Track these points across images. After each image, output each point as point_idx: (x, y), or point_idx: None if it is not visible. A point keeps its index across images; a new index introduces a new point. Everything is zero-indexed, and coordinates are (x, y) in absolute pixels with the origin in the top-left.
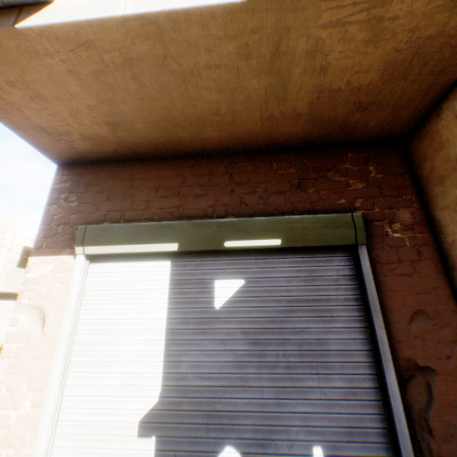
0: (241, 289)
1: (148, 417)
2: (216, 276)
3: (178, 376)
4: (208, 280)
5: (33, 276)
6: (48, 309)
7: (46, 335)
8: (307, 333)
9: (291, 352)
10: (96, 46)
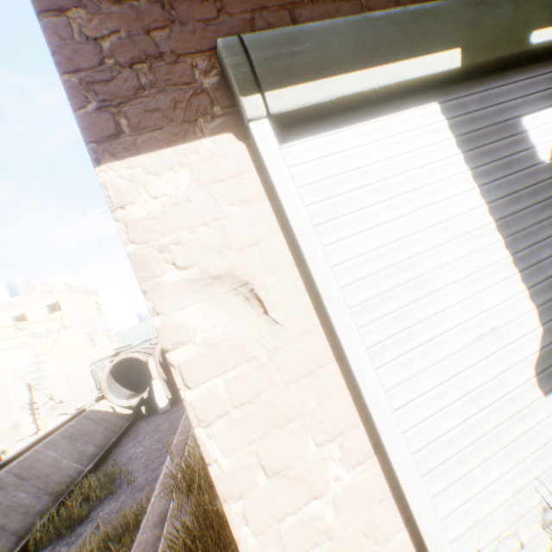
0: None
1: (541, 363)
2: (519, 111)
3: (548, 284)
4: (512, 122)
5: (144, 213)
6: (247, 272)
7: (281, 326)
8: None
9: None
10: None
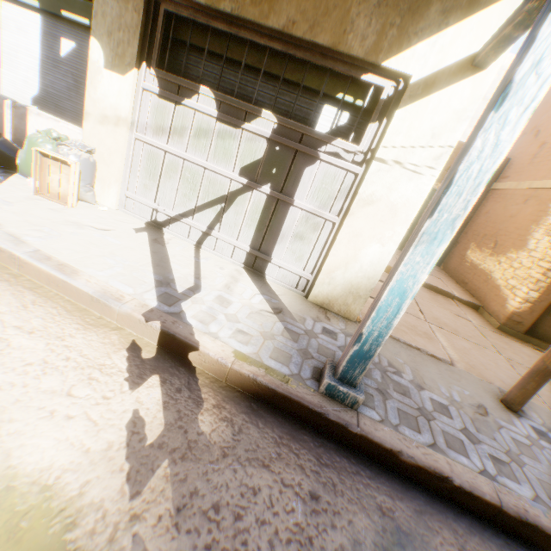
0: (74, 50)
1: (35, 99)
2: (63, 37)
3: (46, 86)
4: (60, 38)
5: None
6: None
7: None
8: None
9: None
10: None
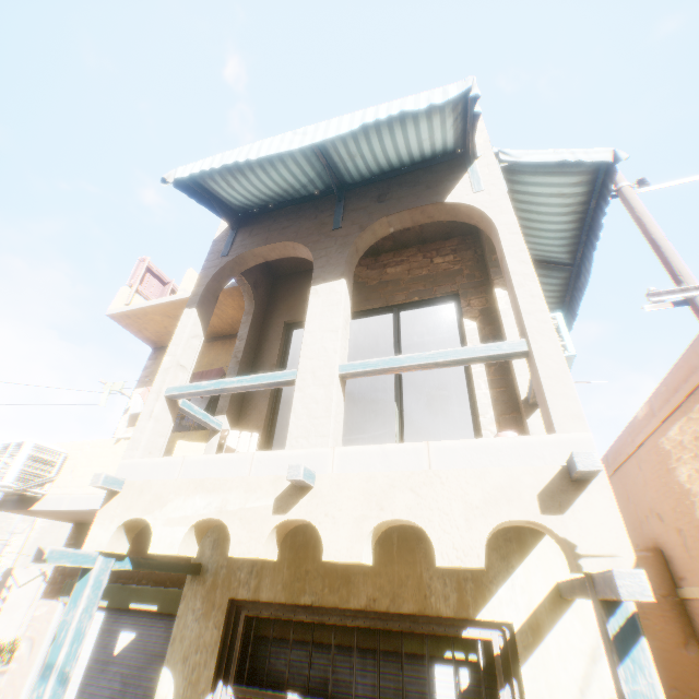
0: (132, 640)
1: None
2: (124, 627)
3: None
4: (119, 630)
5: (38, 613)
6: (37, 640)
7: (31, 659)
8: (152, 680)
9: (140, 693)
10: (62, 511)
